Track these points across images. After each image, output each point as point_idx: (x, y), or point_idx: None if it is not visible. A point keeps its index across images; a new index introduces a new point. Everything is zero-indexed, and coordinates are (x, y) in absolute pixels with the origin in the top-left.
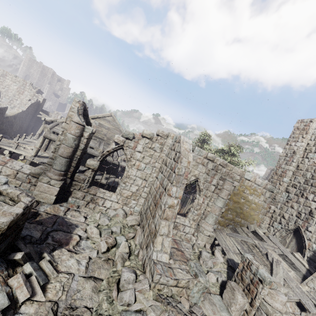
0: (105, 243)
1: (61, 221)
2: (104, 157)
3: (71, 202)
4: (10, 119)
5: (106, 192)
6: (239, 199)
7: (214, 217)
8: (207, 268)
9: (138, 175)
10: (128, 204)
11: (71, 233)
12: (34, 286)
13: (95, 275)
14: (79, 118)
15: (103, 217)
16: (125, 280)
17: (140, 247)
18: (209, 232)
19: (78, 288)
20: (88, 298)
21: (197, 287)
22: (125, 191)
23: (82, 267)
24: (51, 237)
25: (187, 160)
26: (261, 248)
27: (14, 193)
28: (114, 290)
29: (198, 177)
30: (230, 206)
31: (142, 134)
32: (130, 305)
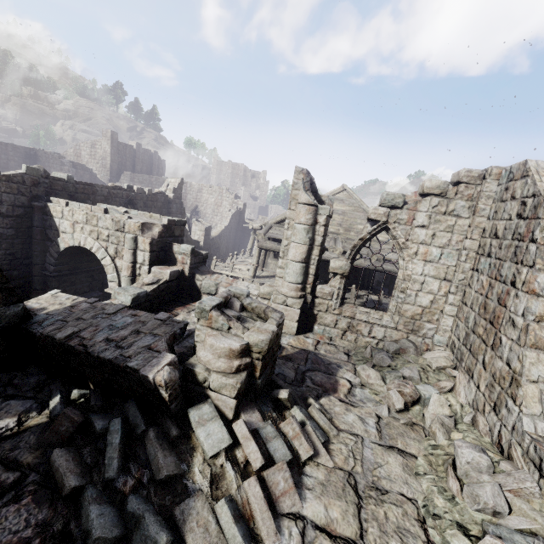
0: (398, 394)
1: (314, 358)
2: (356, 252)
3: (319, 332)
4: (216, 240)
5: (371, 312)
6: None
7: None
8: None
9: (427, 273)
10: (417, 331)
11: (334, 376)
12: (313, 441)
13: (397, 445)
14: (307, 195)
15: (379, 353)
16: (468, 463)
17: (475, 409)
18: None
19: (377, 461)
20: (400, 481)
21: None
22: (406, 307)
23: (371, 429)
24: (309, 378)
25: None
26: None
27: (260, 307)
28: (451, 478)
29: None
30: None
31: (421, 191)
32: (499, 516)
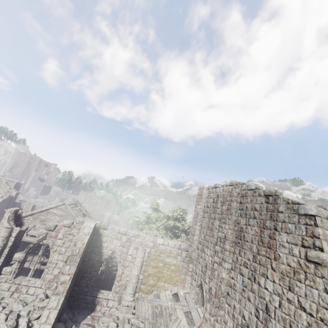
0: (6, 325)
1: None
2: (31, 249)
3: None
4: None
5: (32, 279)
6: (157, 263)
7: (131, 285)
8: None
9: (59, 259)
10: (50, 288)
11: None
12: None
13: None
14: (8, 223)
15: (19, 303)
16: None
17: None
18: (127, 302)
19: None
20: None
21: None
22: (48, 276)
23: None
24: None
25: (82, 242)
26: (171, 308)
27: None
28: None
29: (114, 250)
30: (149, 271)
31: (62, 225)
32: None
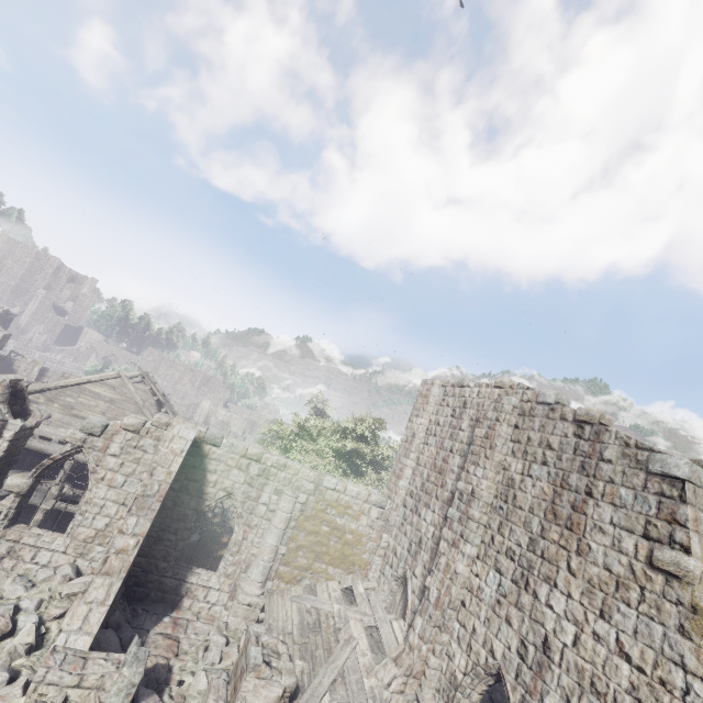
0: None
1: None
2: (45, 470)
3: None
4: None
5: (46, 534)
6: (318, 526)
7: (260, 565)
8: (206, 665)
9: (109, 497)
10: (87, 554)
11: None
12: None
13: None
14: None
15: (17, 583)
16: None
17: None
18: (249, 596)
19: None
20: None
21: (116, 685)
22: (82, 530)
23: None
24: None
25: (167, 470)
26: (338, 617)
27: None
28: None
29: (231, 491)
30: (300, 541)
31: (120, 425)
32: None
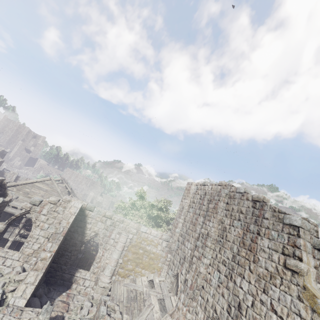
0: None
1: None
2: (12, 221)
3: None
4: None
5: (10, 251)
6: (138, 250)
7: (110, 268)
8: (81, 316)
9: (41, 234)
10: (28, 261)
11: None
12: None
13: None
14: None
15: None
16: None
17: None
18: (103, 283)
19: None
20: None
21: None
22: (27, 249)
23: None
24: None
25: (67, 221)
26: (145, 294)
27: None
28: None
29: (97, 232)
30: (129, 257)
31: (48, 201)
32: None
